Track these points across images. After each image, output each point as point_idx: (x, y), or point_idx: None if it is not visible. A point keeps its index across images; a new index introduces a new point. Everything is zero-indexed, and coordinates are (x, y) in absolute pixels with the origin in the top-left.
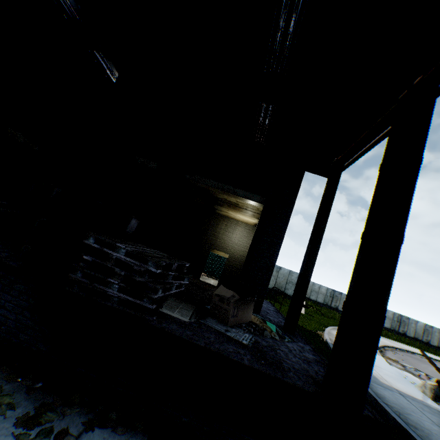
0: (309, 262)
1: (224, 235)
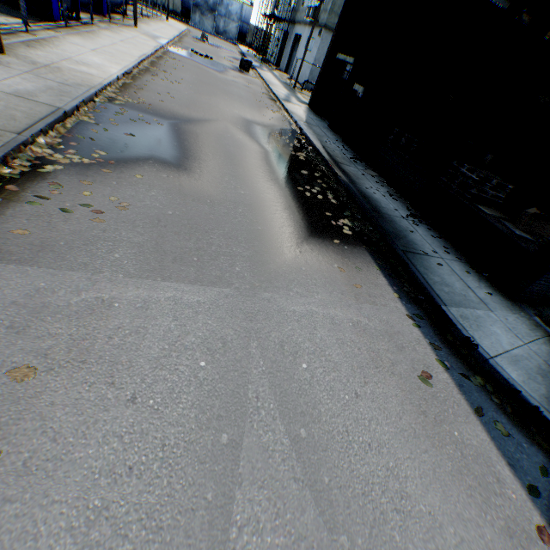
0: None
1: None
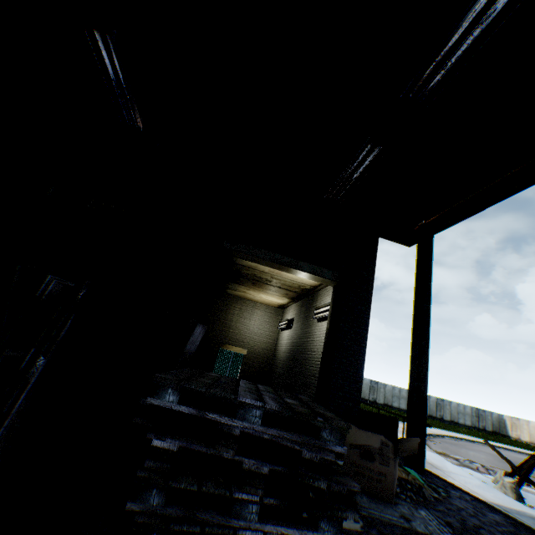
0: (421, 360)
1: (239, 323)
